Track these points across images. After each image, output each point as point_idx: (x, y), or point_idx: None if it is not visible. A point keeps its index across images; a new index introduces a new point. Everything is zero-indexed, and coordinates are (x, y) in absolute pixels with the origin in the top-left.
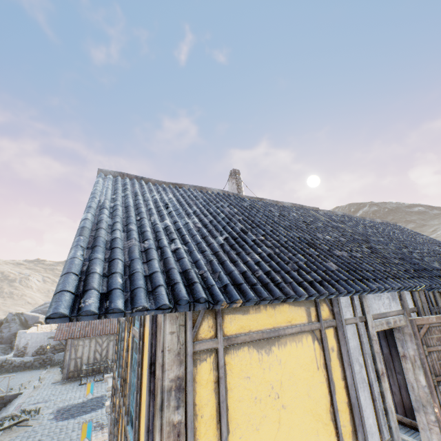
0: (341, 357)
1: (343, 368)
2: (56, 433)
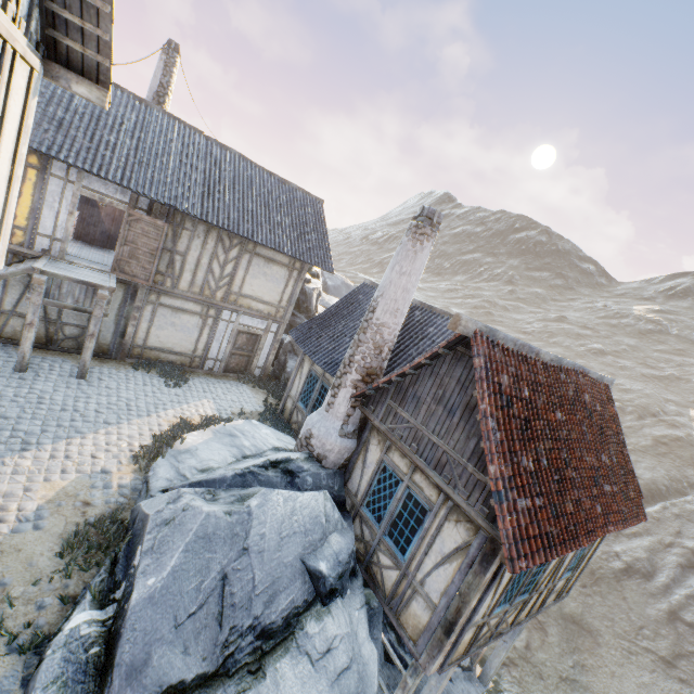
0: (37, 187)
1: (36, 193)
2: None
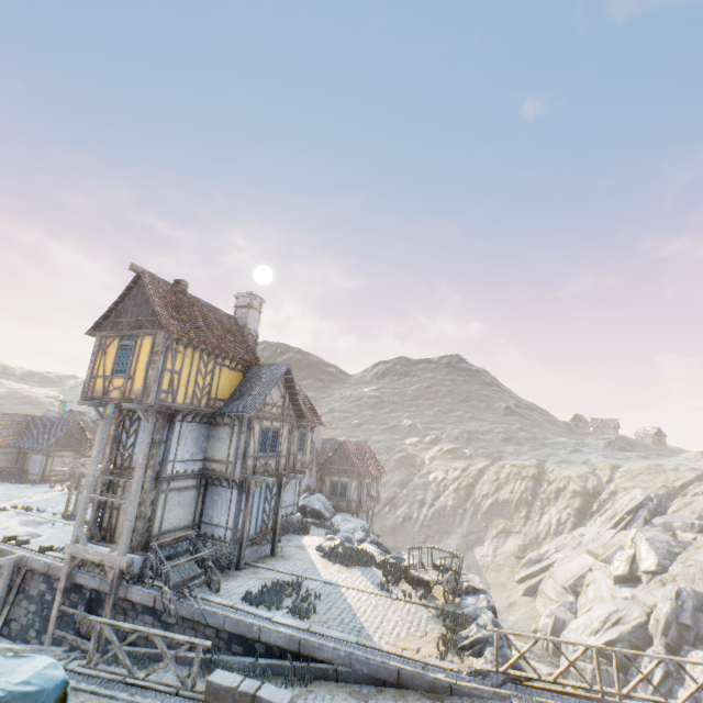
0: None
1: None
2: (7, 495)
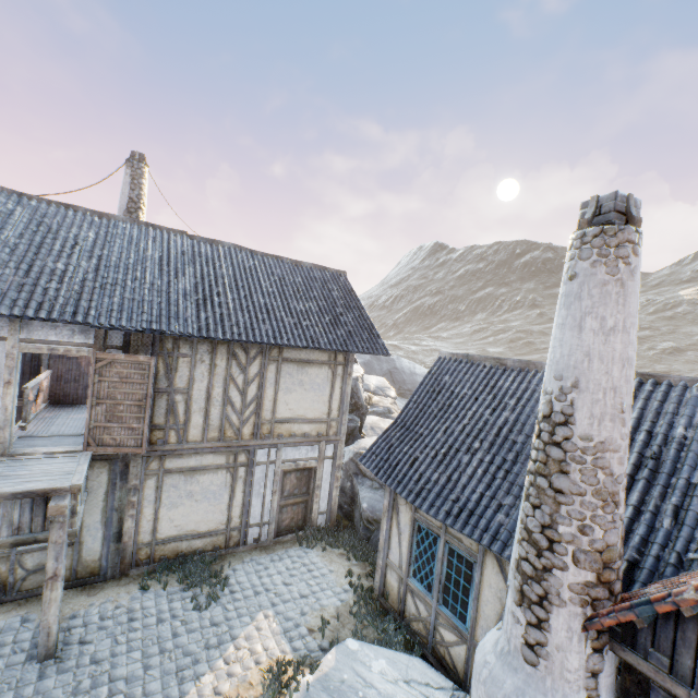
0: None
1: None
2: None
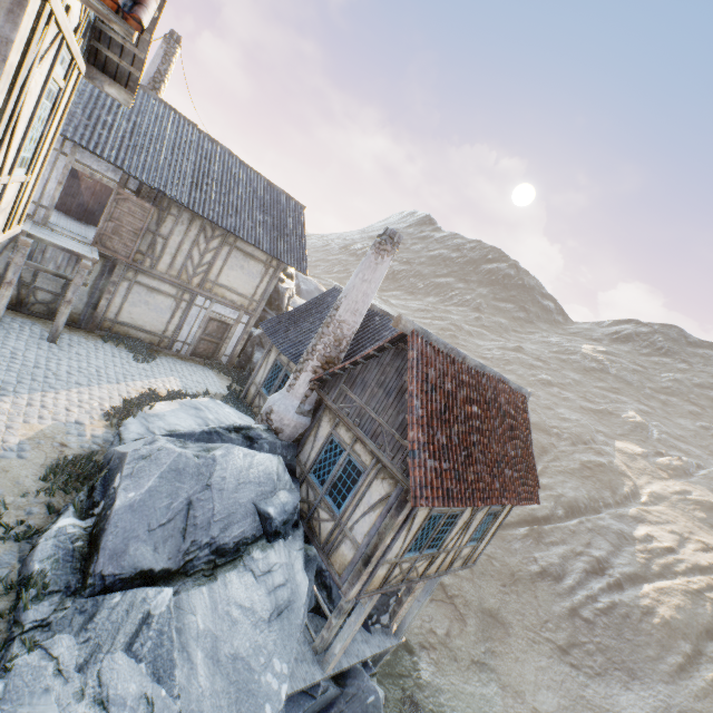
0: None
1: None
2: None
